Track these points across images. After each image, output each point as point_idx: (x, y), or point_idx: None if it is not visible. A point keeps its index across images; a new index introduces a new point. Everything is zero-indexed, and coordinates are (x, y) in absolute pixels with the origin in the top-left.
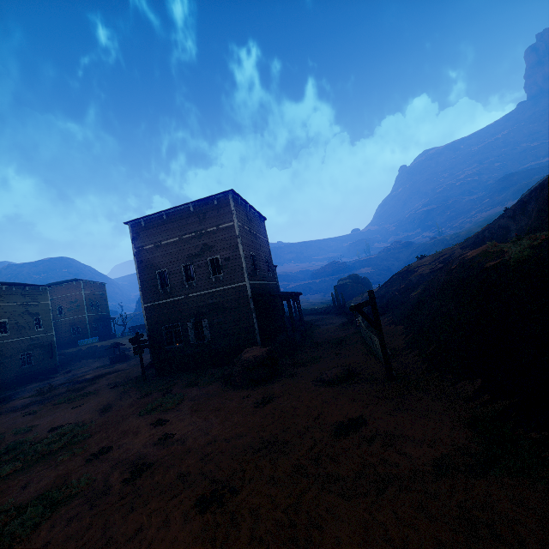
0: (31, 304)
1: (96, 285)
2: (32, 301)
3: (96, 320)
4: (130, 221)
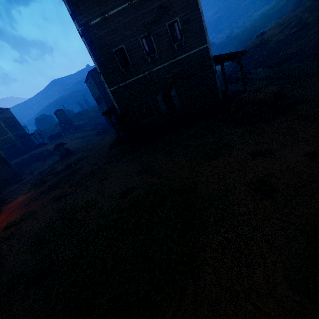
0: None
1: (3, 110)
2: None
3: (20, 137)
4: None
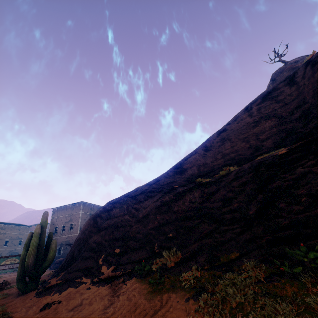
0: (21, 233)
1: None
2: (22, 232)
3: None
4: (53, 208)
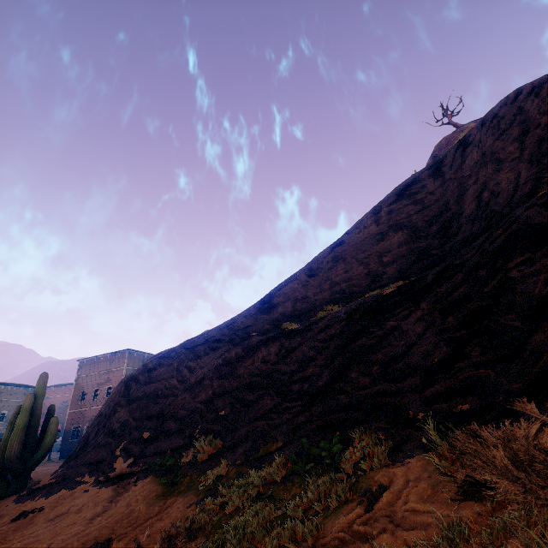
0: None
1: None
2: None
3: None
4: (80, 360)
